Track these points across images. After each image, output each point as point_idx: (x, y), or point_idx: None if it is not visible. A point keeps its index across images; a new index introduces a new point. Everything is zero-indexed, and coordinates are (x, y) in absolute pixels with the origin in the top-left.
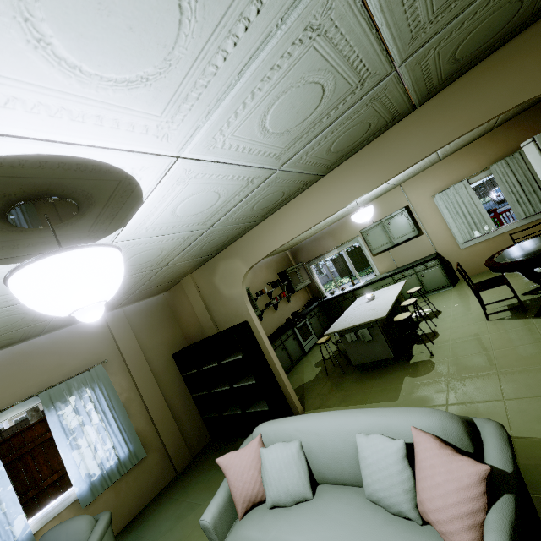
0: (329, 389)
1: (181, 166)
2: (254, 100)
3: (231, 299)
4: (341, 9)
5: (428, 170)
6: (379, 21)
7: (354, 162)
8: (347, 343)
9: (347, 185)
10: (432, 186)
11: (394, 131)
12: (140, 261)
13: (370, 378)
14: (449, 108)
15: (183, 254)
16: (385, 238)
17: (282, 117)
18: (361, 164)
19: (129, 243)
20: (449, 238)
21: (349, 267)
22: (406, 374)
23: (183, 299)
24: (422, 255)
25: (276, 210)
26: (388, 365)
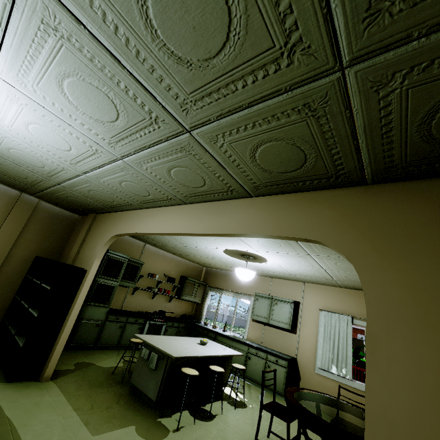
0: (93, 382)
1: (2, 84)
2: (38, 63)
3: (94, 247)
4: (70, 25)
5: (330, 288)
6: (125, 64)
7: (205, 207)
8: (141, 356)
9: (192, 219)
10: (325, 301)
11: (235, 203)
12: (26, 160)
13: (121, 402)
14: (268, 210)
15: (71, 184)
16: (266, 312)
17: (84, 102)
18: (207, 211)
19: (0, 132)
20: (312, 354)
21: None
22: (138, 424)
23: (81, 227)
24: (284, 350)
25: (153, 206)
26: (146, 406)
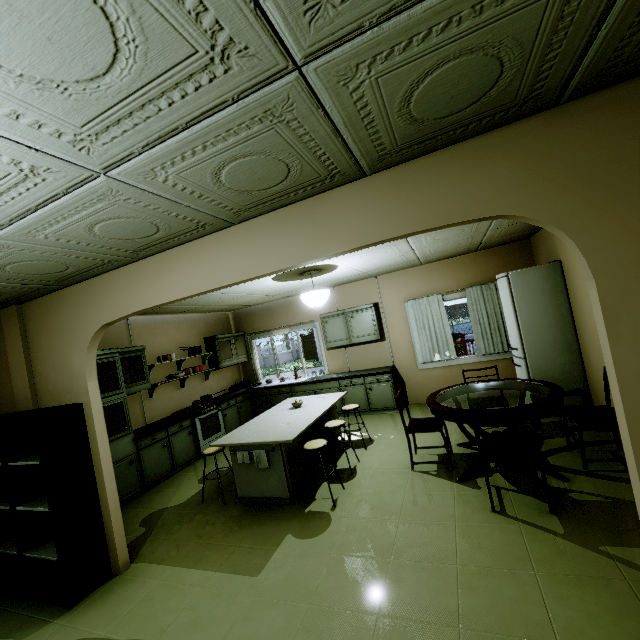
0: (189, 527)
1: None
2: None
3: (67, 363)
4: None
5: (408, 270)
6: None
7: (278, 220)
8: (237, 464)
9: (261, 248)
10: (407, 289)
11: (335, 196)
12: None
13: (249, 523)
14: (404, 191)
15: None
16: (344, 333)
17: (0, 30)
18: (285, 225)
19: None
20: (410, 353)
21: (317, 350)
22: (291, 530)
23: None
24: (378, 364)
25: (161, 250)
26: (280, 507)
